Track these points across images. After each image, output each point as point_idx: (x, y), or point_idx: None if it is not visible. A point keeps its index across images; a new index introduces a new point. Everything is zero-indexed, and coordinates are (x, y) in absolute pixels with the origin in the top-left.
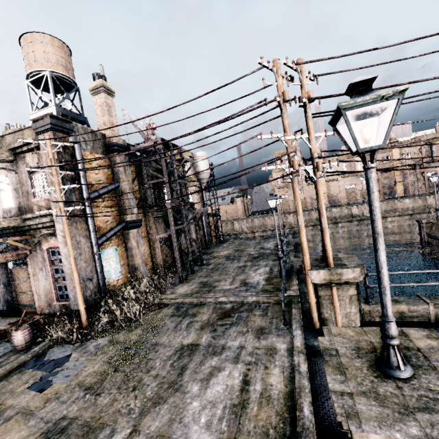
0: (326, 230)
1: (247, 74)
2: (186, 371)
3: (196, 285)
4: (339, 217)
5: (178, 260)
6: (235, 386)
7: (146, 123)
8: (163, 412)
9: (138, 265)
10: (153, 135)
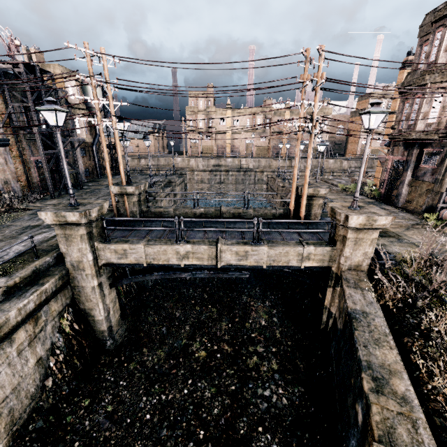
0: (120, 163)
1: (62, 48)
2: (24, 233)
3: (65, 200)
4: (231, 167)
5: (48, 180)
6: (50, 236)
7: (8, 36)
8: (1, 244)
9: (8, 180)
10: (19, 52)
